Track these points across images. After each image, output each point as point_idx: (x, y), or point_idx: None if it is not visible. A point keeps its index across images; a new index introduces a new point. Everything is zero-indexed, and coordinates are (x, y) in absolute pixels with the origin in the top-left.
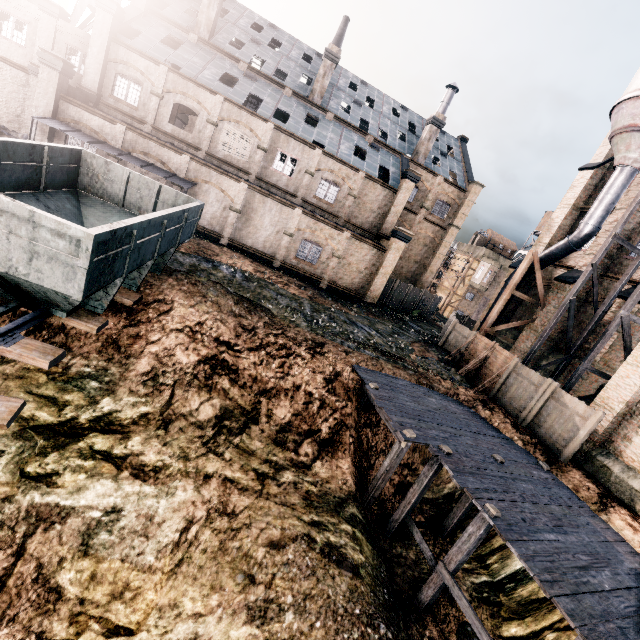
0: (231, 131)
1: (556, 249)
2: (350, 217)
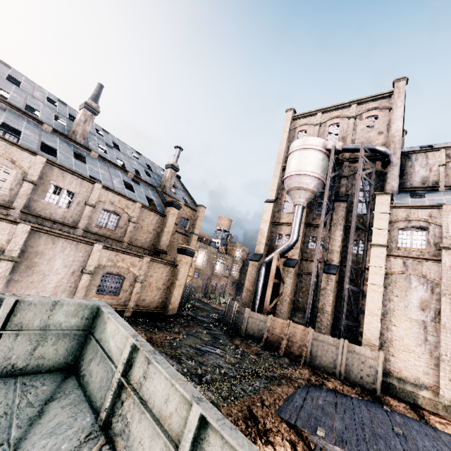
0: None
1: (284, 249)
2: (132, 240)
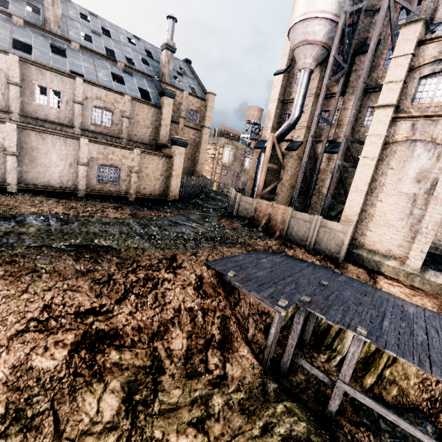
0: None
1: (283, 130)
2: (130, 136)
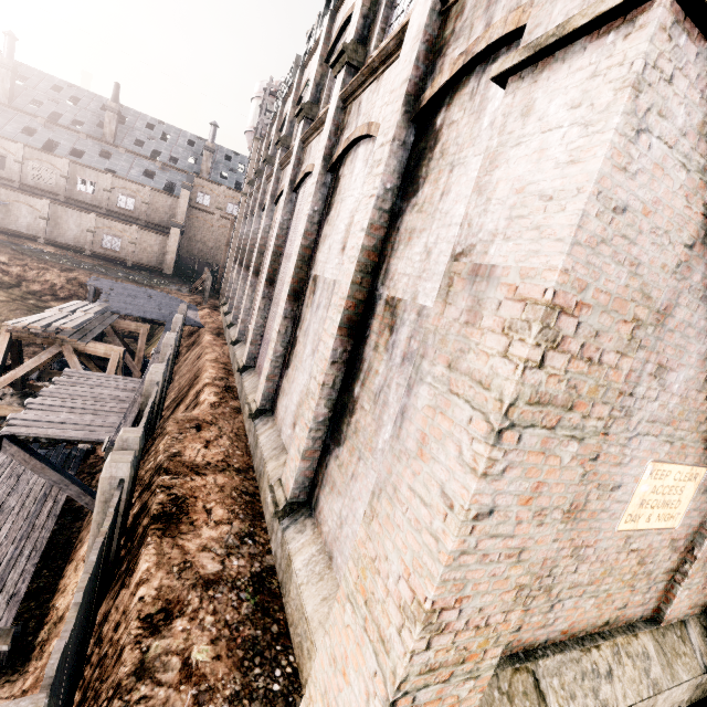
0: (36, 167)
1: None
2: (150, 219)
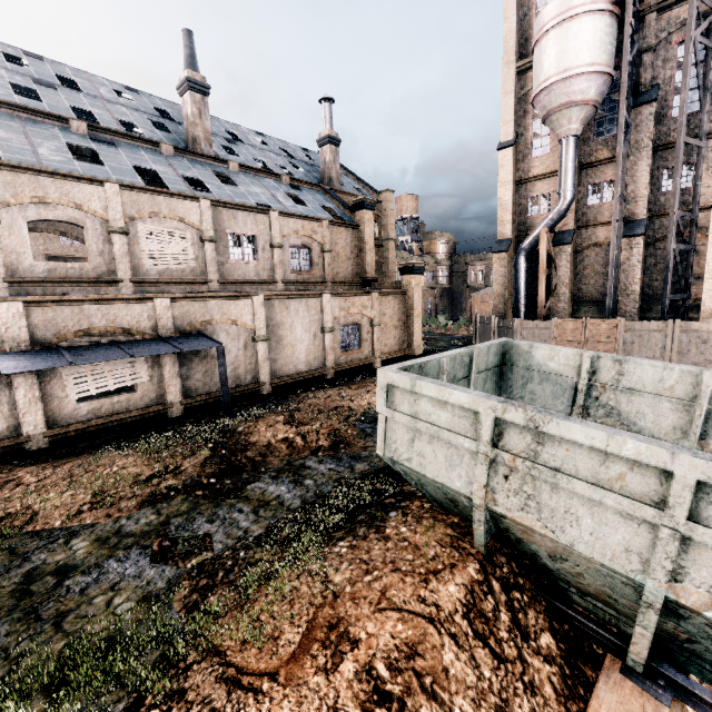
0: (152, 232)
1: (552, 221)
2: (333, 276)
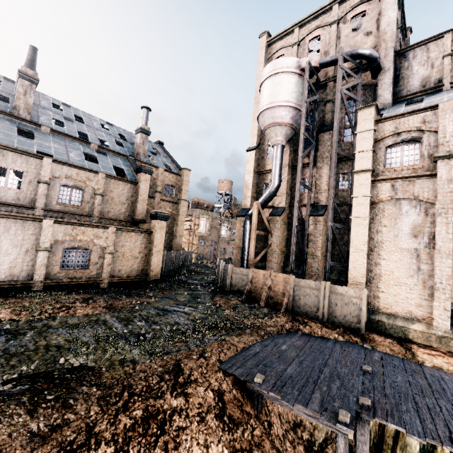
0: None
1: (265, 198)
2: (103, 213)
